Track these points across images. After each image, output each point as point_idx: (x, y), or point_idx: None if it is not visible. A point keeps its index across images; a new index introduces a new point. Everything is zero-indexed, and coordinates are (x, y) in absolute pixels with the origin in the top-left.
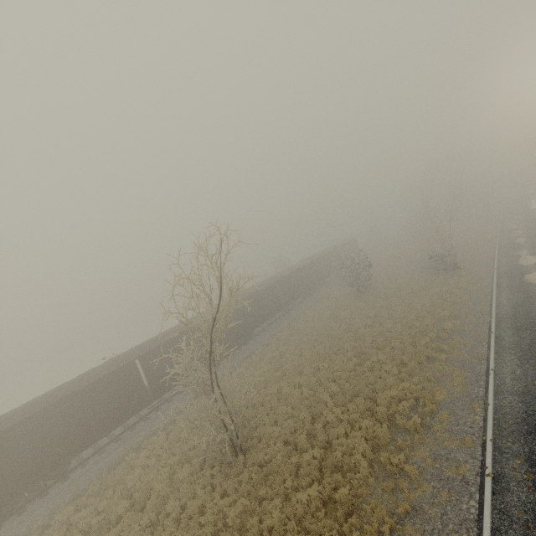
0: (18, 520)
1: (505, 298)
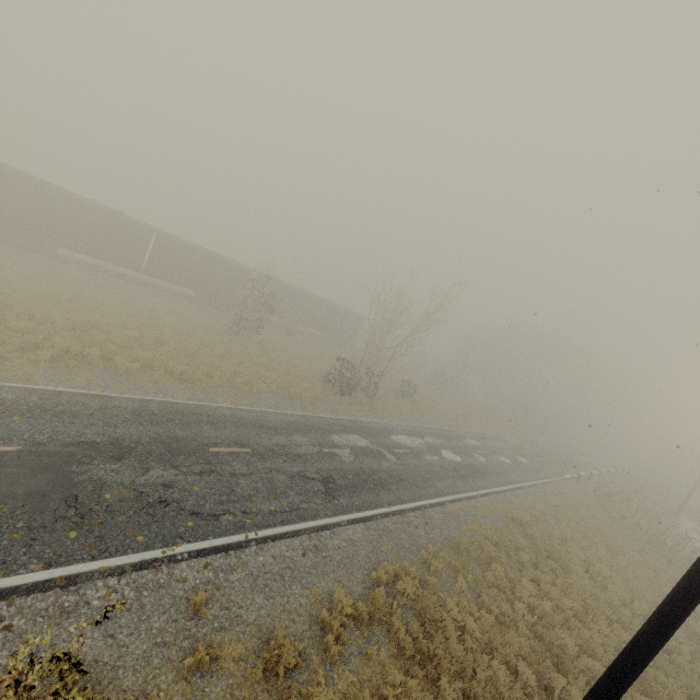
0: None
1: (263, 414)
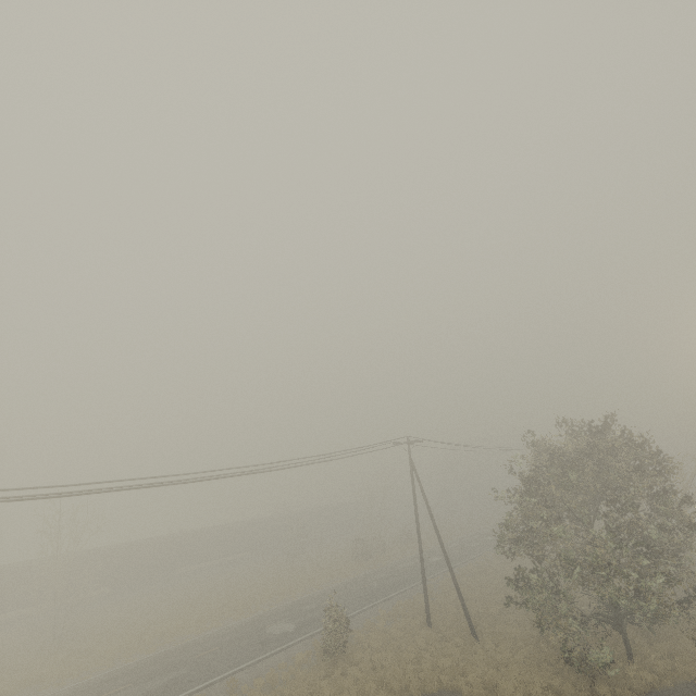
0: None
1: (332, 587)
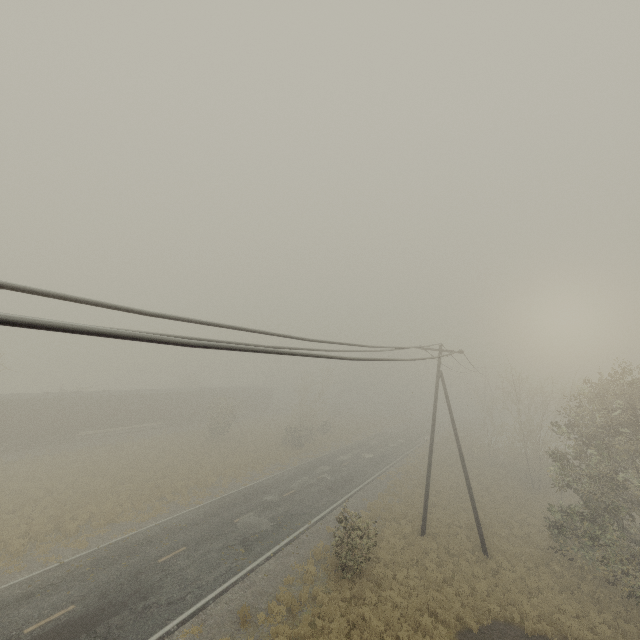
0: None
1: (281, 475)
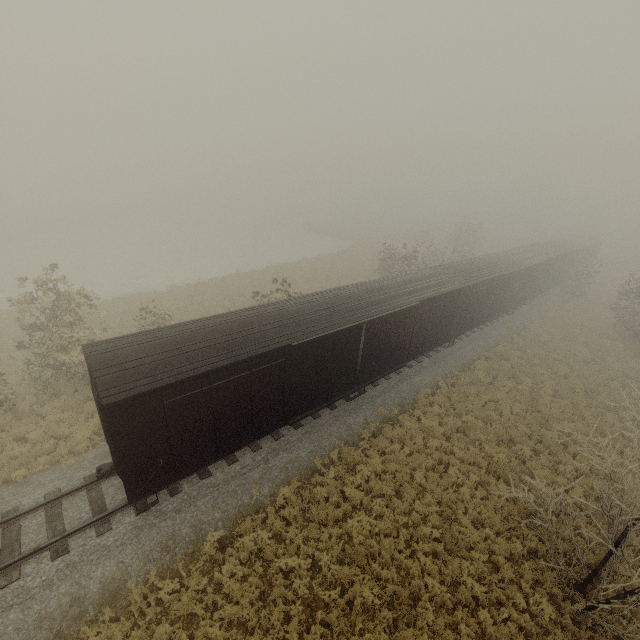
0: (172, 504)
1: None
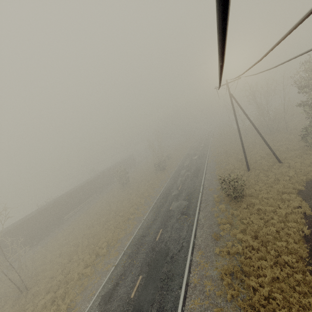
0: None
1: (169, 183)
